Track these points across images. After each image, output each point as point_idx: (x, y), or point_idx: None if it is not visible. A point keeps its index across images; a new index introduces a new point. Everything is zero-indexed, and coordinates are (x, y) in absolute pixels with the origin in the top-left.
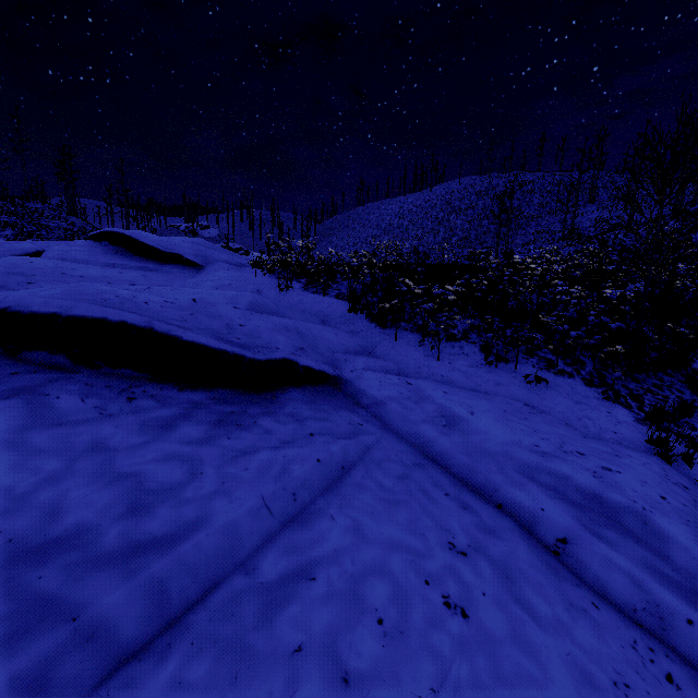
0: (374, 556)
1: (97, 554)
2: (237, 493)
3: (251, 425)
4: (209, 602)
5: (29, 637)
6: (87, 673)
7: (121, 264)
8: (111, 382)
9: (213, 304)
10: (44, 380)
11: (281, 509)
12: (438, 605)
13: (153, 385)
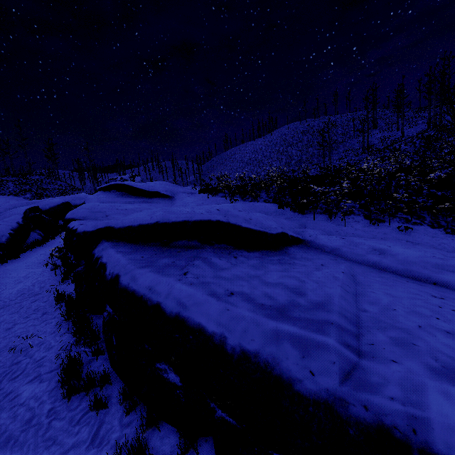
0: (408, 302)
1: (308, 307)
2: (328, 286)
3: (294, 263)
4: (363, 320)
5: (325, 329)
6: (352, 339)
7: (133, 201)
8: (221, 251)
9: (228, 211)
10: (196, 252)
11: (349, 291)
12: (454, 313)
13: (237, 251)
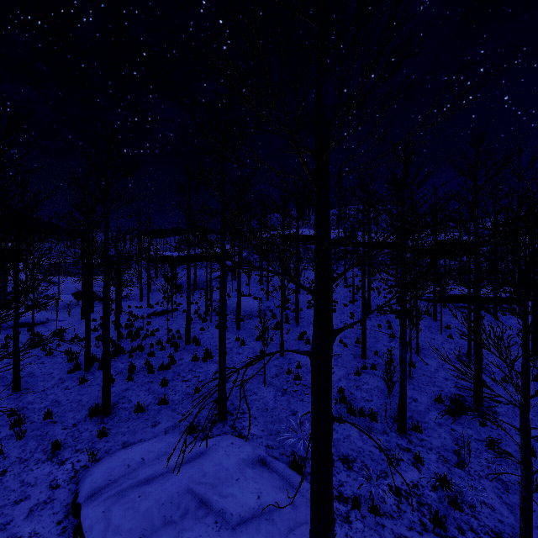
0: None
1: None
2: None
3: None
4: None
5: None
6: None
7: None
8: None
9: None
10: None
11: None
12: None
13: None
